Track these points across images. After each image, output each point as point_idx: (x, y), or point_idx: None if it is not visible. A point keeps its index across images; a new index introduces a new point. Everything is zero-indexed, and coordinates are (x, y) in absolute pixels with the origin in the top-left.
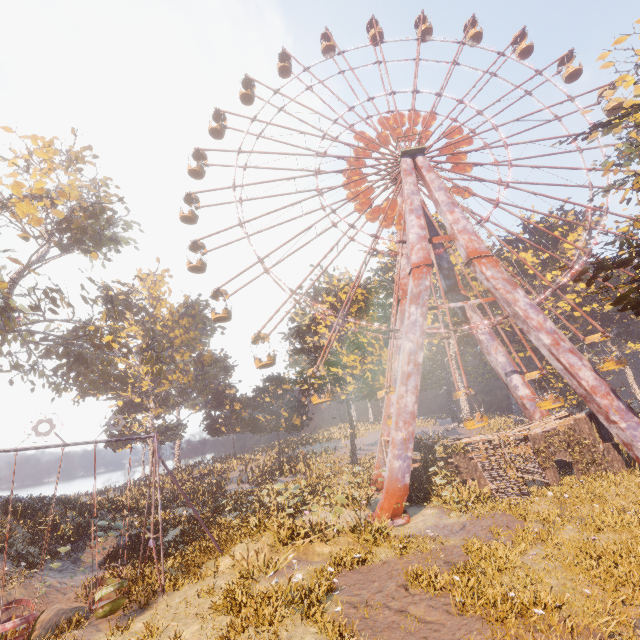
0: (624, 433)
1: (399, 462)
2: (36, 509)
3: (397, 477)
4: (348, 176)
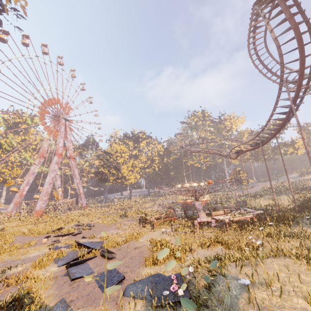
0: (83, 202)
1: (44, 205)
2: None
3: (43, 208)
4: (41, 107)
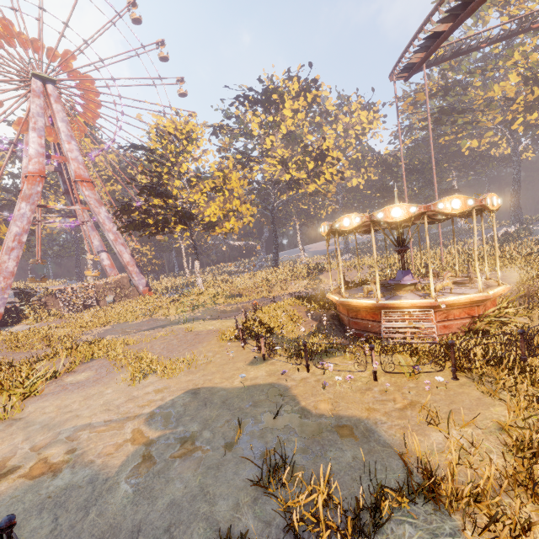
0: (136, 282)
1: None
2: None
3: None
4: None
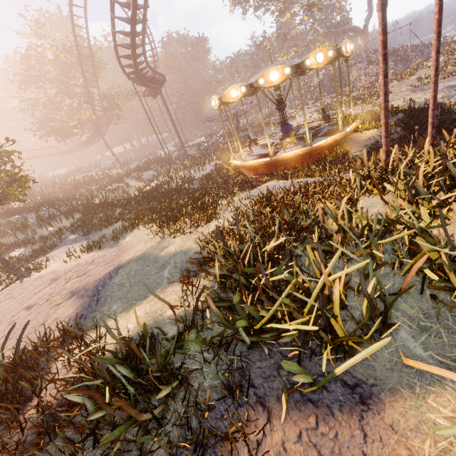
0: None
1: None
2: (395, 52)
3: None
4: None
